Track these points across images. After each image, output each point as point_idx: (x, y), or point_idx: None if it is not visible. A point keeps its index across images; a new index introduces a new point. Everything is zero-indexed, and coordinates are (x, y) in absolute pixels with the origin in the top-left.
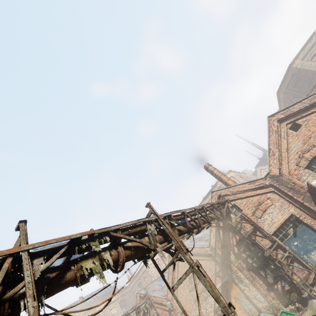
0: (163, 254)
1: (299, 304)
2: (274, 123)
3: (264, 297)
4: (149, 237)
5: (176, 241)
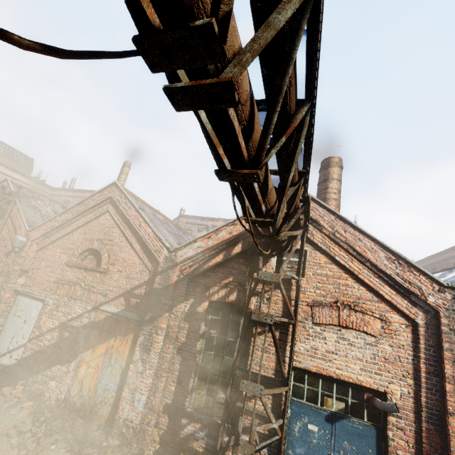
0: None
1: None
2: None
3: (147, 407)
4: None
5: None
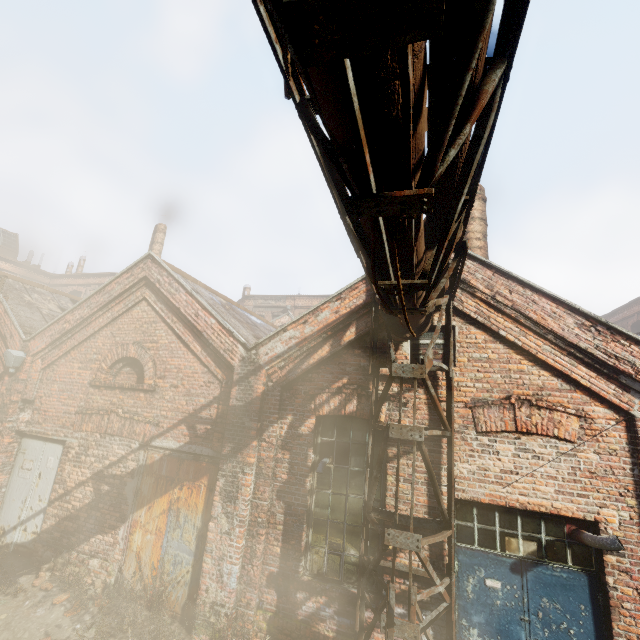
0: None
1: None
2: None
3: (242, 582)
4: None
5: None
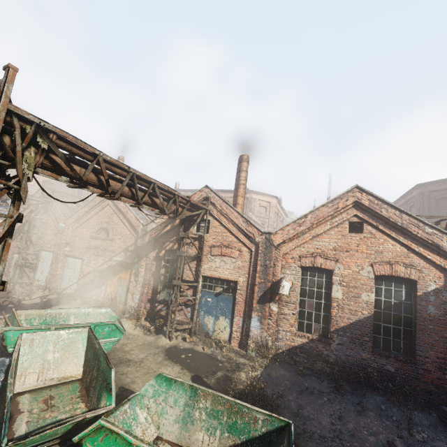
0: None
1: (154, 329)
2: (350, 199)
3: (140, 301)
4: None
5: None
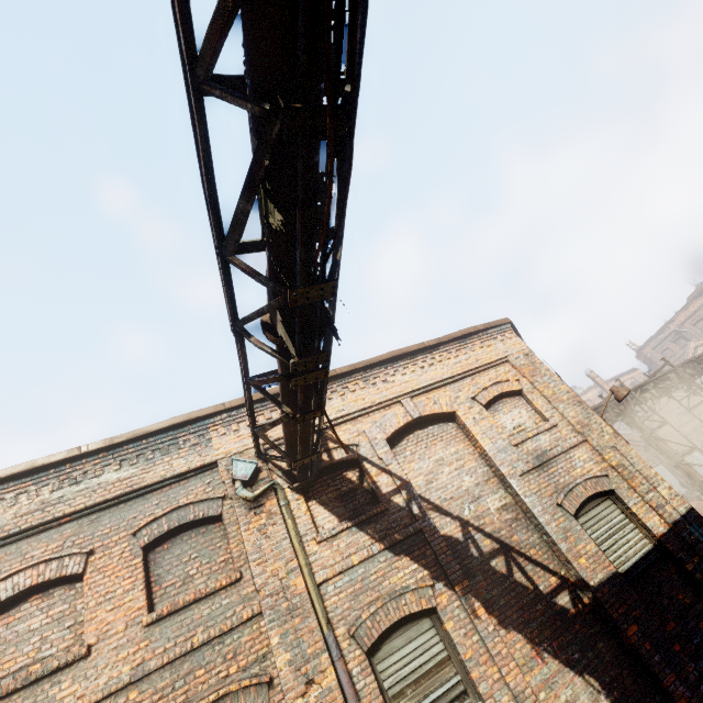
0: (683, 390)
1: None
2: None
3: None
4: (671, 381)
5: (694, 383)
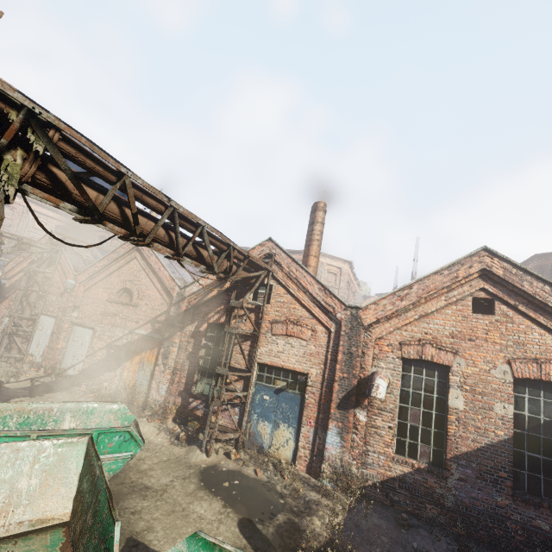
0: None
1: (186, 437)
2: (475, 265)
3: (168, 393)
4: None
5: None
